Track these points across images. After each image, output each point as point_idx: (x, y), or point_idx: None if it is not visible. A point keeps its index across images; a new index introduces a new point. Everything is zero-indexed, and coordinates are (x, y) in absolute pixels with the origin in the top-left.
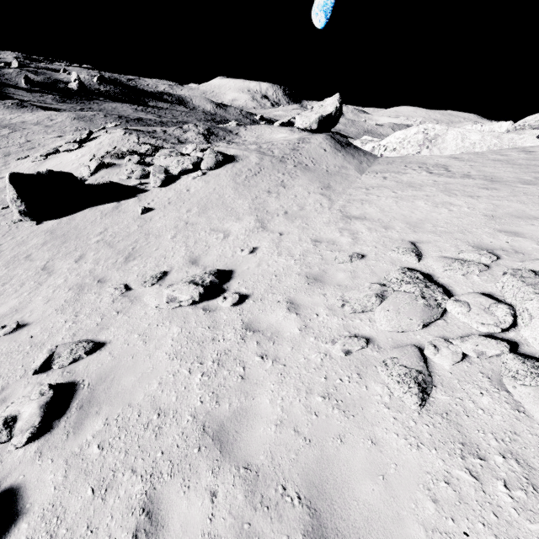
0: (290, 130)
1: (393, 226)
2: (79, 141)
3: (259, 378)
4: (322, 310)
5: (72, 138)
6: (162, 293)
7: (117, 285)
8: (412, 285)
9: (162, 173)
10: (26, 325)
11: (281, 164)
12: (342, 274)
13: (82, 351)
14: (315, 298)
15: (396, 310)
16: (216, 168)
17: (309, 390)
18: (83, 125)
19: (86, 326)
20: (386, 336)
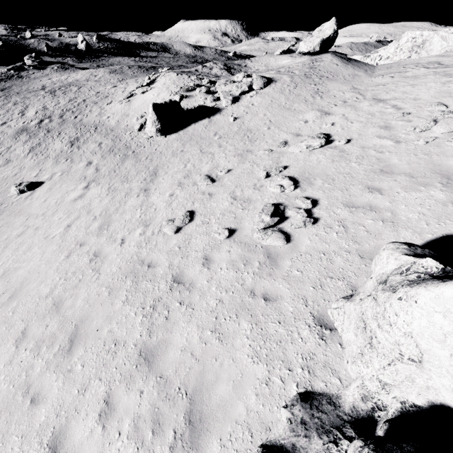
0: (290, 56)
1: (419, 98)
2: (144, 86)
3: (386, 158)
4: (400, 135)
5: (139, 84)
6: (299, 145)
7: (264, 149)
8: (451, 114)
9: (229, 96)
10: (231, 170)
11: (309, 79)
12: (401, 122)
13: (281, 168)
14: (392, 132)
15: (446, 124)
16: (264, 87)
17: (415, 155)
18: (121, 77)
19: (266, 164)
20: (443, 135)
